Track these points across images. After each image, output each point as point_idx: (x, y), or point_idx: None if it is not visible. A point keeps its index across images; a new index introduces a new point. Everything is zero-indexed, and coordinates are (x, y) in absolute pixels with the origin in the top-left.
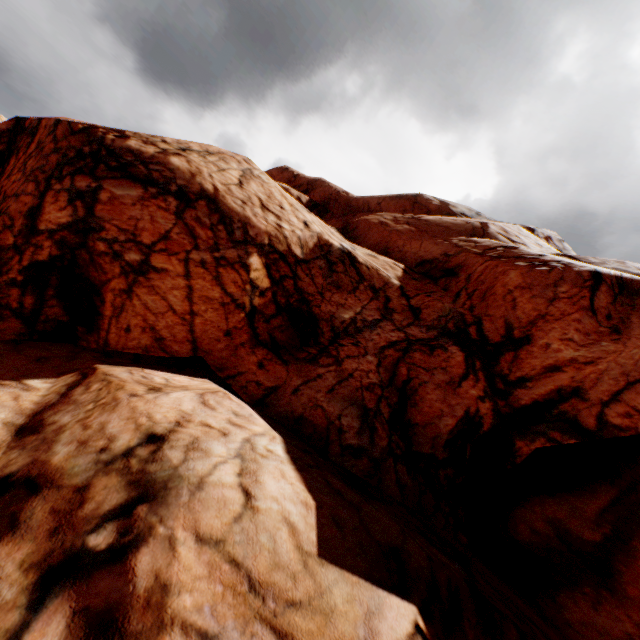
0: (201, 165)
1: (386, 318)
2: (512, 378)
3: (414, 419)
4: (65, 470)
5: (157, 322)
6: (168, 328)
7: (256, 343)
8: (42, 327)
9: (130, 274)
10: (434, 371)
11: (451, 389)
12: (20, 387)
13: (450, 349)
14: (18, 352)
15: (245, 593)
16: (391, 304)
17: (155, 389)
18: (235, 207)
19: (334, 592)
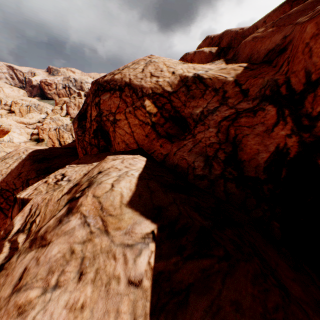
0: (126, 72)
1: (222, 104)
2: (314, 114)
3: (242, 158)
4: (82, 181)
5: (124, 138)
6: (128, 140)
7: (160, 137)
8: (101, 148)
9: (113, 125)
10: (255, 126)
11: (266, 135)
12: (91, 165)
13: (266, 108)
14: (95, 156)
15: (99, 210)
16: (227, 94)
17: (114, 160)
18: (137, 83)
19: (126, 215)
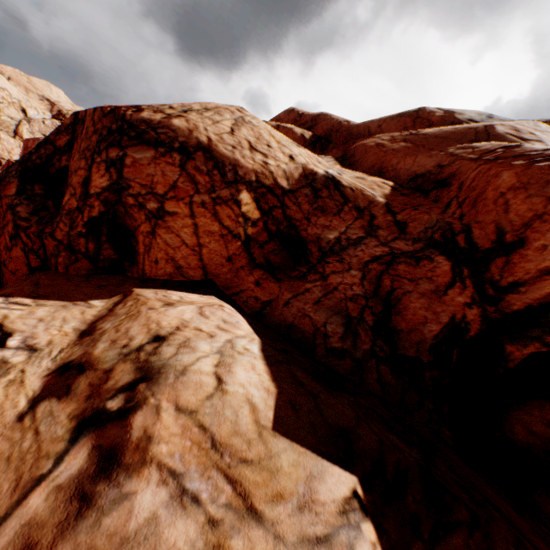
0: (198, 122)
1: (370, 235)
2: (503, 284)
3: (398, 326)
4: (101, 359)
5: (175, 254)
6: (184, 258)
7: (254, 266)
8: (102, 264)
9: (152, 219)
10: (419, 281)
11: (436, 297)
12: (86, 305)
13: (436, 259)
14: (88, 282)
15: (208, 449)
16: (376, 221)
17: (169, 304)
18: (226, 153)
19: (282, 457)
